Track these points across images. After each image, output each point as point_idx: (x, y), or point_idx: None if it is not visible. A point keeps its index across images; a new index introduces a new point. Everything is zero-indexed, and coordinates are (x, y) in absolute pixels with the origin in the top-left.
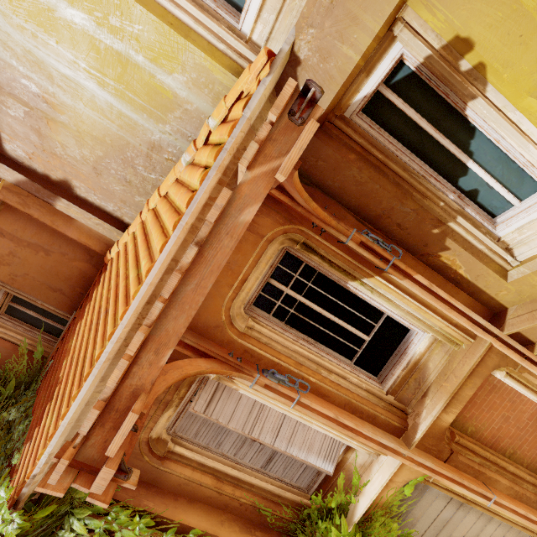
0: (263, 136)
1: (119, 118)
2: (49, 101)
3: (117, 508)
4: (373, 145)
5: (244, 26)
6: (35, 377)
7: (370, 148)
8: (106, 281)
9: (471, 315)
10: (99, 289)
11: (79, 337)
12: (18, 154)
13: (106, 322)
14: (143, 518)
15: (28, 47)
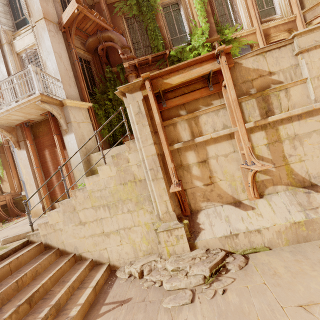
0: None
1: None
2: None
3: None
4: None
5: None
6: None
7: None
8: None
9: (297, 0)
10: None
11: None
12: None
13: None
14: None
15: None
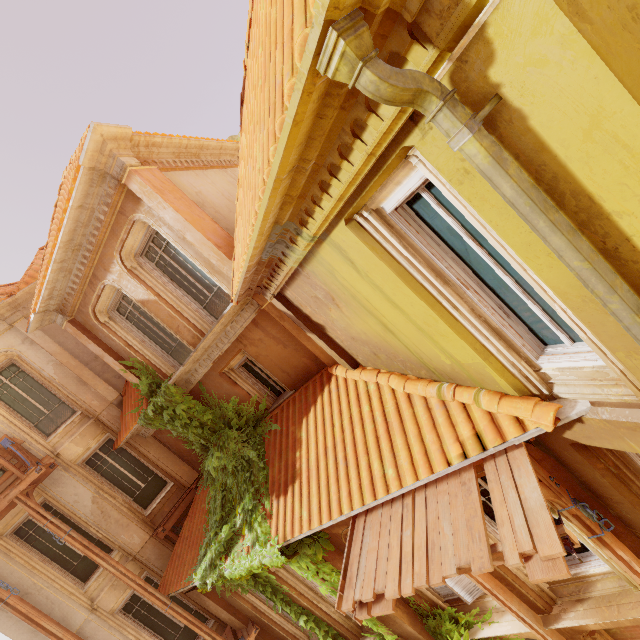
0: (528, 552)
1: (394, 341)
2: (340, 306)
3: (324, 564)
4: (628, 467)
5: (542, 364)
6: (258, 419)
7: (623, 468)
8: (337, 412)
9: None
10: (327, 408)
11: (312, 446)
12: (292, 299)
13: (349, 479)
14: (337, 574)
15: (343, 288)
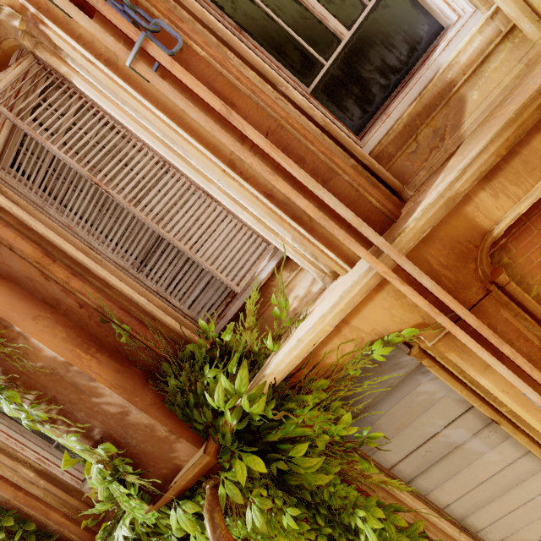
0: None
1: None
2: None
3: None
4: None
5: None
6: None
7: None
8: None
9: None
10: None
11: None
12: None
13: None
14: None
15: None
